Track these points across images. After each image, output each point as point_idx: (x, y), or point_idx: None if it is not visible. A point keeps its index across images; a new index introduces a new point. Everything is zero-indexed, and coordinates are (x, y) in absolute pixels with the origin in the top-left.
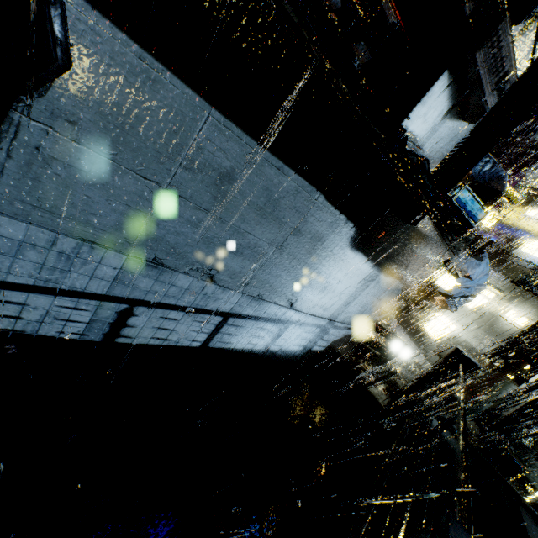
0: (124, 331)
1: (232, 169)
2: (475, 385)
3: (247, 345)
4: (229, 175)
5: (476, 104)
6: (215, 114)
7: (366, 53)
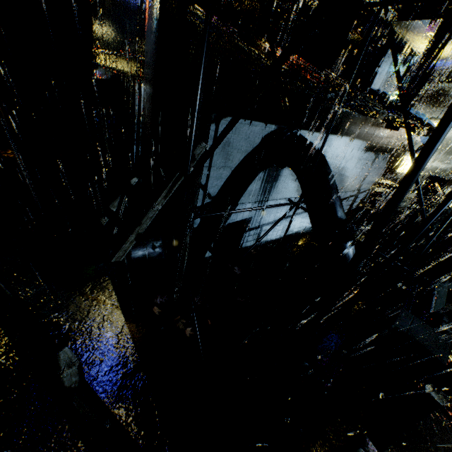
0: (290, 229)
1: (324, 149)
2: (448, 191)
3: None
4: (323, 151)
5: (407, 51)
6: (320, 135)
7: (345, 57)
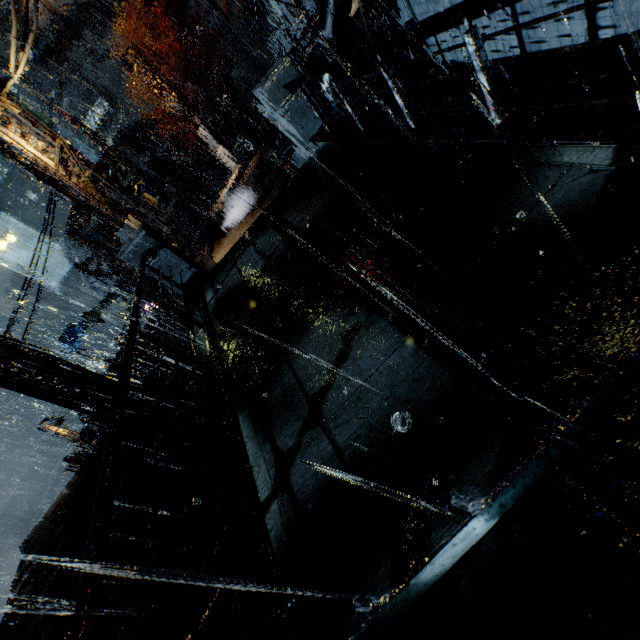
0: None
1: None
2: None
3: (562, 41)
4: None
5: None
6: None
7: None
